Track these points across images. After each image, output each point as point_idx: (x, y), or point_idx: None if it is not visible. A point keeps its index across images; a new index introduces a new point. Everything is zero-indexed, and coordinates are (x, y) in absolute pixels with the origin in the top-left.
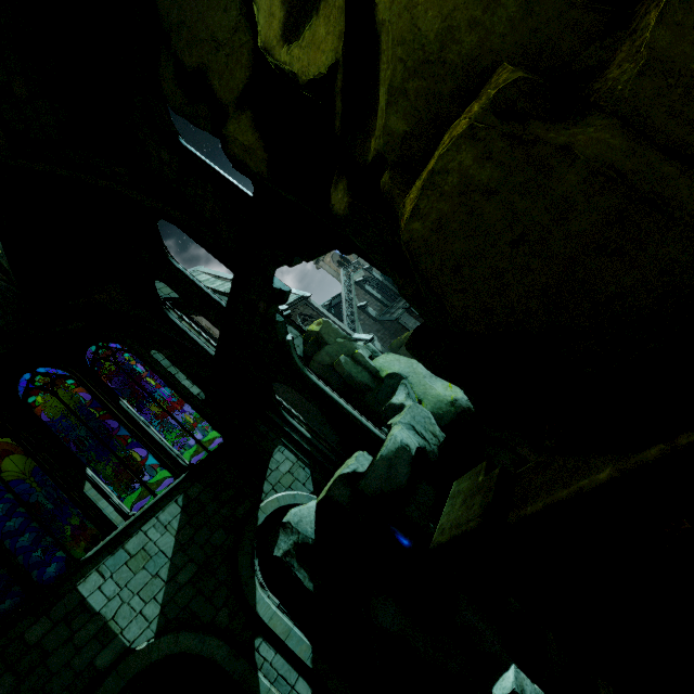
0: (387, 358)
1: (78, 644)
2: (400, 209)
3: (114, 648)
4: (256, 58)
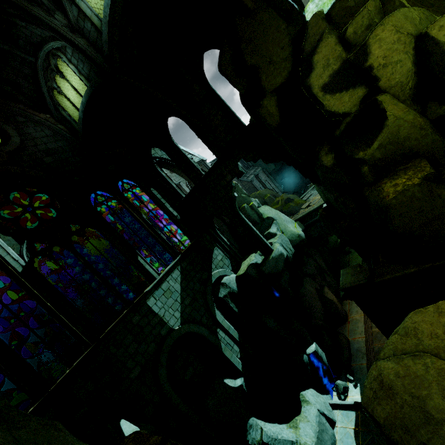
0: (265, 208)
1: (153, 325)
2: (380, 189)
3: (166, 328)
4: (290, 75)
